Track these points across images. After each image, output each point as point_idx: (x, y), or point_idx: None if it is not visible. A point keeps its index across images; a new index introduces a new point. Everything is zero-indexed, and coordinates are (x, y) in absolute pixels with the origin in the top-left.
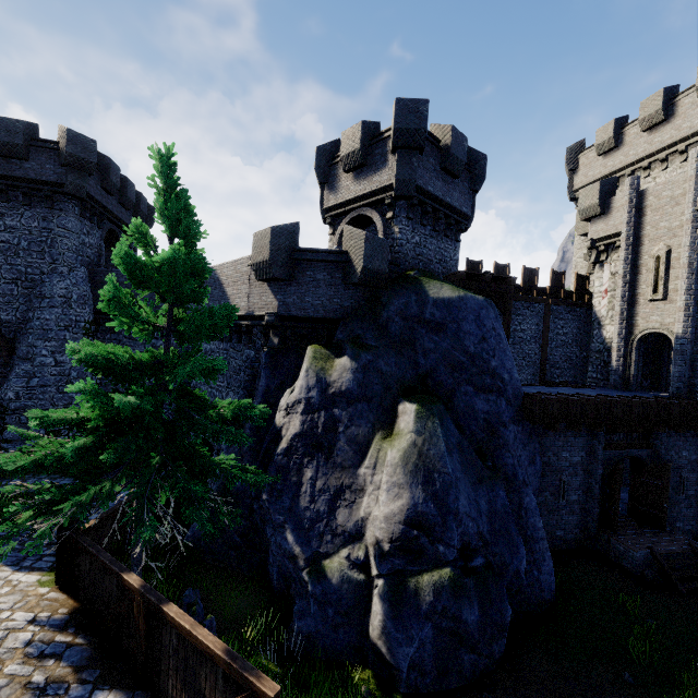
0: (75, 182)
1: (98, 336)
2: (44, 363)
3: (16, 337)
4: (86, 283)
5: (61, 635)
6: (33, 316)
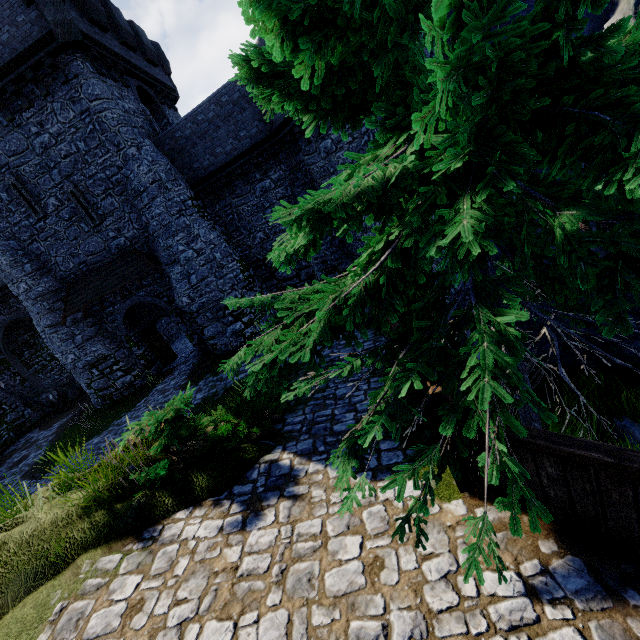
0: (57, 20)
1: (209, 213)
2: (188, 259)
3: (150, 248)
4: (161, 155)
5: (633, 621)
6: (147, 220)
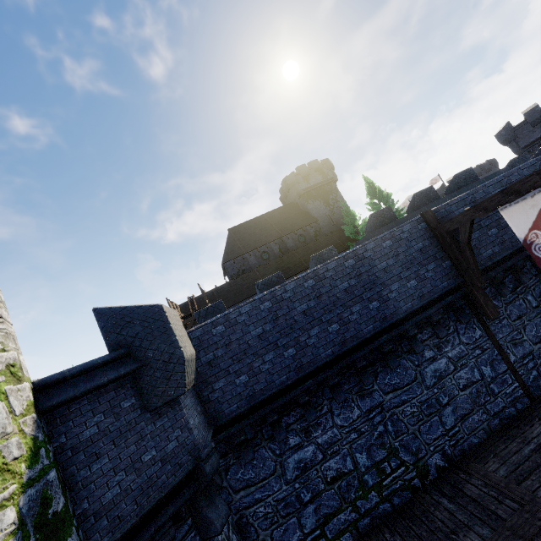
0: None
1: None
2: None
3: None
4: None
5: None
6: None
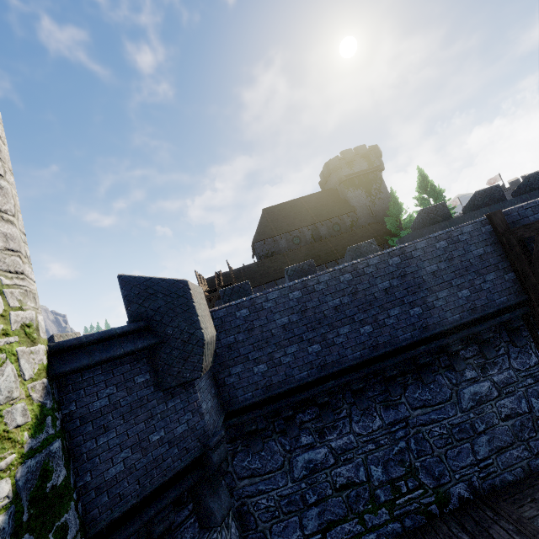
0: None
1: None
2: None
3: None
4: None
5: None
6: None
